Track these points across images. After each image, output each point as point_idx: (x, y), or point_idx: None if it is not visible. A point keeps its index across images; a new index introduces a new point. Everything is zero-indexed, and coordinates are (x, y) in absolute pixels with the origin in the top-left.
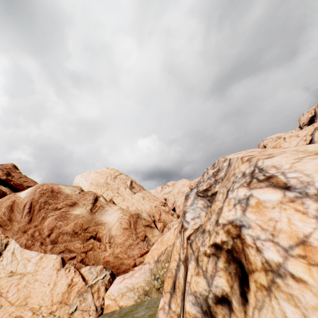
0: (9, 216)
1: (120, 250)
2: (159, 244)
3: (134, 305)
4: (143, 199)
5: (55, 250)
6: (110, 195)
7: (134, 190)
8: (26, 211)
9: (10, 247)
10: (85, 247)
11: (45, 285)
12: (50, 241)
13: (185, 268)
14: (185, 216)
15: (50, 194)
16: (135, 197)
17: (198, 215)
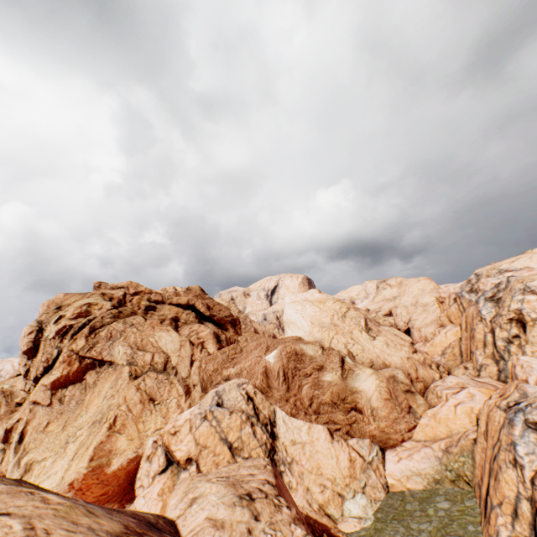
0: (267, 383)
1: (385, 424)
2: (432, 420)
3: (425, 491)
4: (387, 347)
5: (320, 421)
6: (341, 341)
7: (371, 332)
8: (281, 379)
9: (278, 414)
10: (348, 419)
11: (328, 458)
12: (312, 411)
13: (531, 506)
14: (515, 449)
15: (295, 357)
16: (376, 345)
17: (532, 451)
